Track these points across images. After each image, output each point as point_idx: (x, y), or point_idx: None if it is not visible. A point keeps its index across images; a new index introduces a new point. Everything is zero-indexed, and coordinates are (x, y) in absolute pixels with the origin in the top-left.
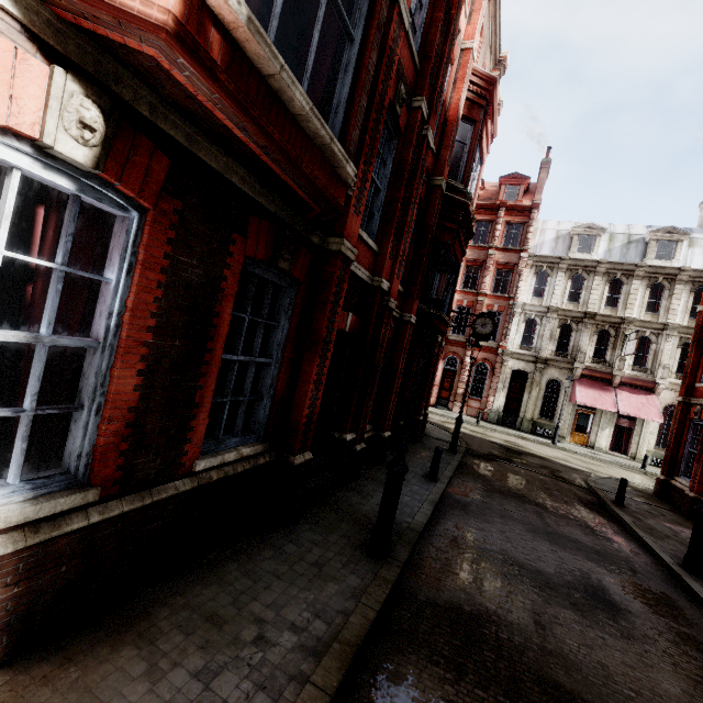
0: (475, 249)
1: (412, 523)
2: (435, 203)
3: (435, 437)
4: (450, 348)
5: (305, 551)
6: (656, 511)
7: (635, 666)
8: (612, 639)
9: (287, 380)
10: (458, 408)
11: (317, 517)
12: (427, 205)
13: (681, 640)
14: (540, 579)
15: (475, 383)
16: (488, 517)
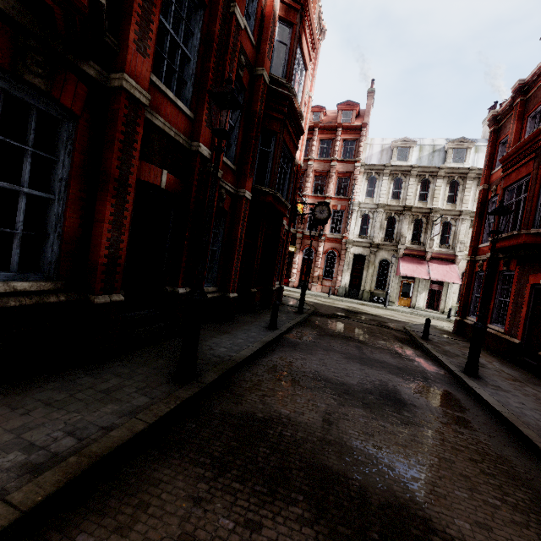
0: (321, 162)
1: (234, 356)
2: (259, 91)
3: (290, 305)
4: (307, 242)
5: (101, 382)
6: (452, 341)
7: (407, 444)
8: (392, 426)
9: (79, 220)
10: (315, 287)
11: (136, 356)
12: (253, 94)
13: (453, 422)
14: (342, 388)
15: (327, 268)
16: (312, 351)
